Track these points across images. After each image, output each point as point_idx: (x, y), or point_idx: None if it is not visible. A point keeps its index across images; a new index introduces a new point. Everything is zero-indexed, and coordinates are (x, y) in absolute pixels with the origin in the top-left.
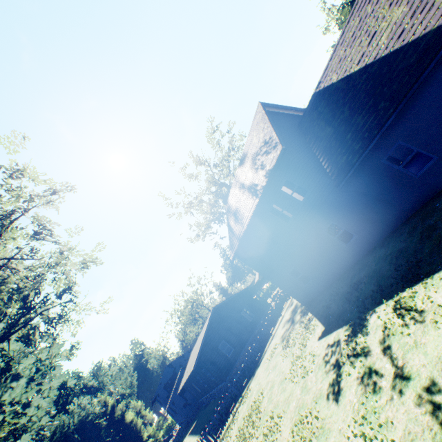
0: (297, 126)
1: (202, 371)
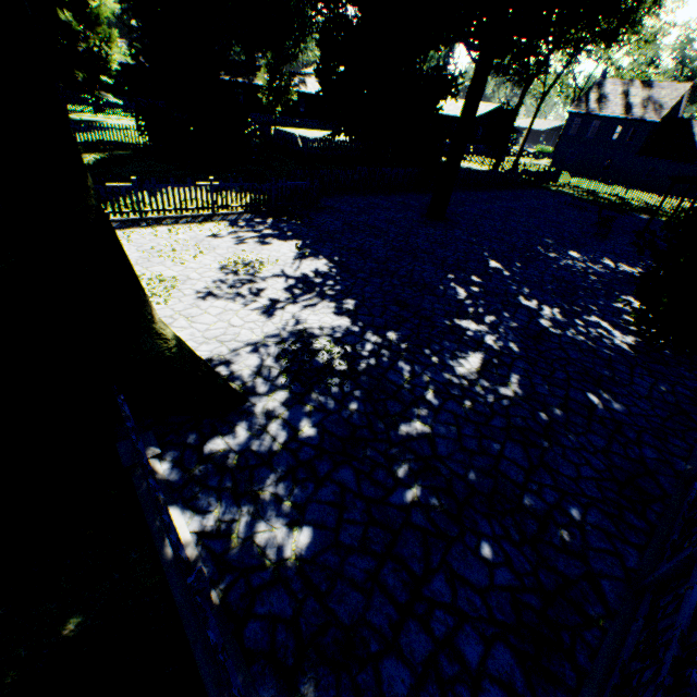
0: (670, 117)
1: (455, 124)
